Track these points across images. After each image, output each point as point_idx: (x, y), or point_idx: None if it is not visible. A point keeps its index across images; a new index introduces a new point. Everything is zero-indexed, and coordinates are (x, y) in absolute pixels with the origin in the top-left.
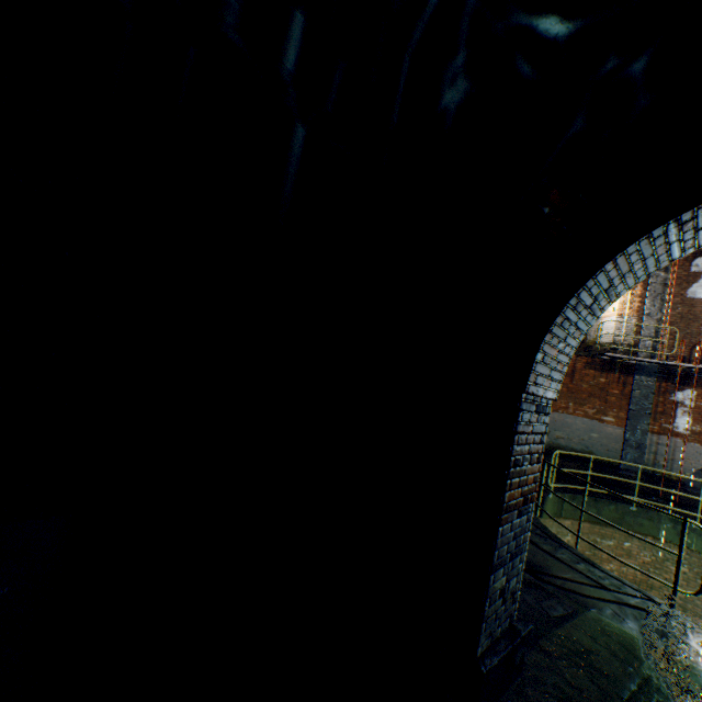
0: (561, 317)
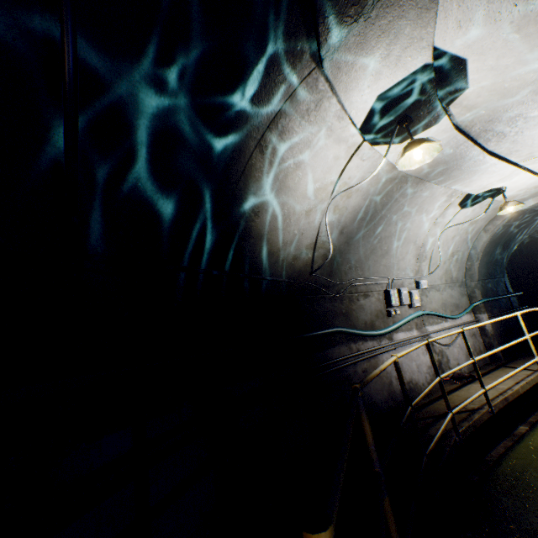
0: None
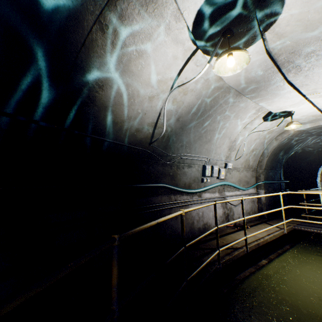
0: (318, 170)
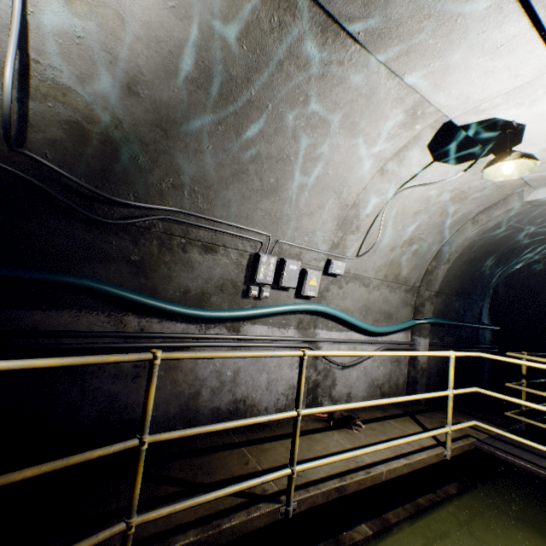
0: None
